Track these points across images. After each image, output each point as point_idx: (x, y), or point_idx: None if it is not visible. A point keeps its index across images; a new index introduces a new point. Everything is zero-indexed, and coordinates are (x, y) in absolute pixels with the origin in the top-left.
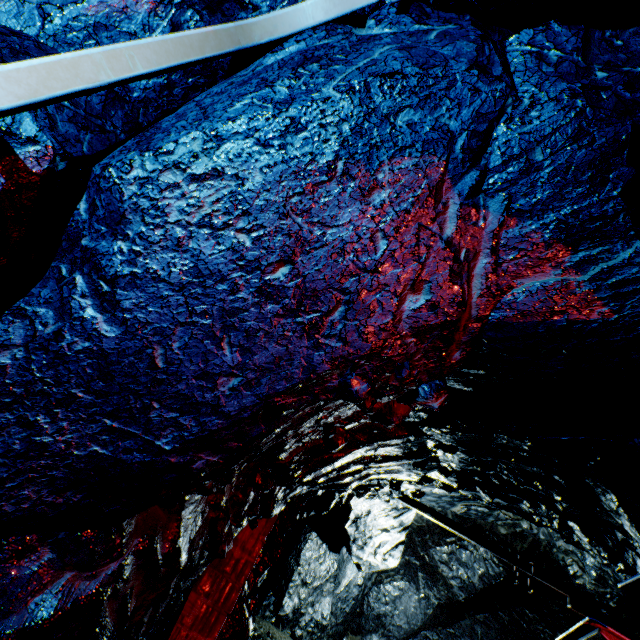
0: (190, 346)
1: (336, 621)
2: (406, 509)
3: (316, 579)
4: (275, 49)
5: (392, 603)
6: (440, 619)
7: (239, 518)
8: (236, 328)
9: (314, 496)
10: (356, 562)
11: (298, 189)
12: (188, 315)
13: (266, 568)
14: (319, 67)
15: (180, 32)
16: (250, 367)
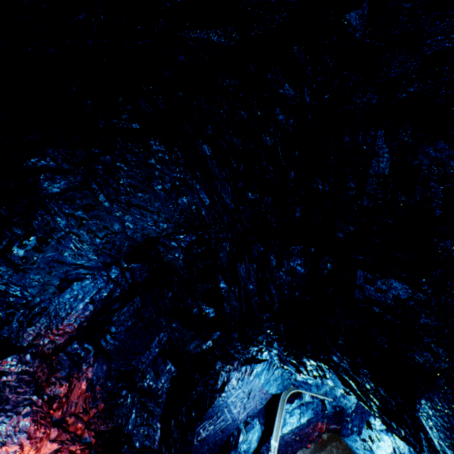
0: (284, 449)
1: None
2: None
3: None
4: (292, 405)
5: None
6: (317, 449)
7: None
8: (291, 445)
9: None
10: None
11: (300, 430)
12: (285, 446)
13: None
14: (302, 414)
15: (283, 413)
16: (292, 449)
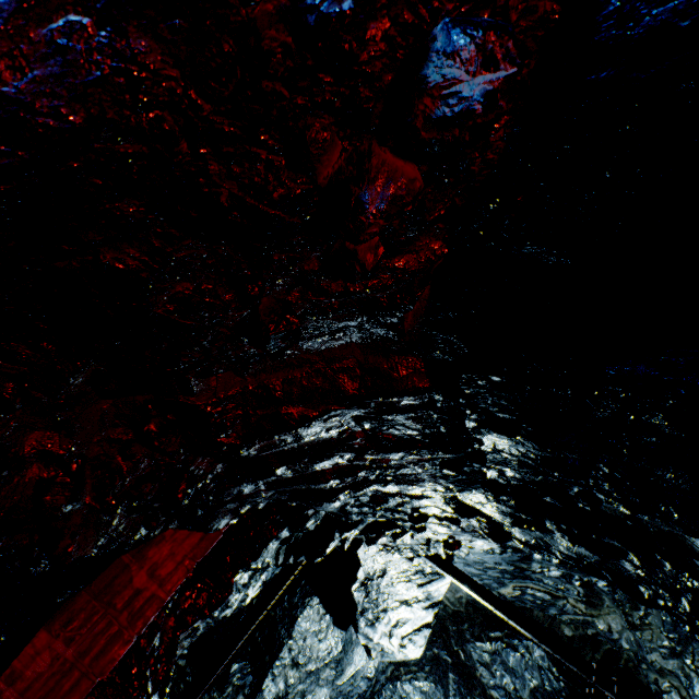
0: None
1: None
2: (436, 576)
3: (312, 661)
4: None
5: None
6: None
7: (109, 497)
8: None
9: (303, 531)
10: (365, 644)
11: None
12: None
13: (198, 618)
14: None
15: None
16: None
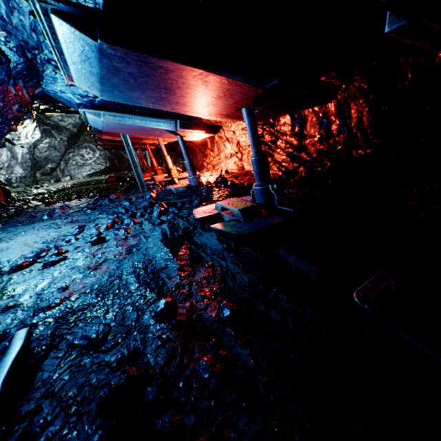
0: None
1: (29, 171)
2: None
3: (5, 164)
4: None
5: (48, 150)
6: (72, 143)
7: None
8: None
9: None
10: (20, 146)
11: None
12: None
13: None
14: None
15: None
16: None
